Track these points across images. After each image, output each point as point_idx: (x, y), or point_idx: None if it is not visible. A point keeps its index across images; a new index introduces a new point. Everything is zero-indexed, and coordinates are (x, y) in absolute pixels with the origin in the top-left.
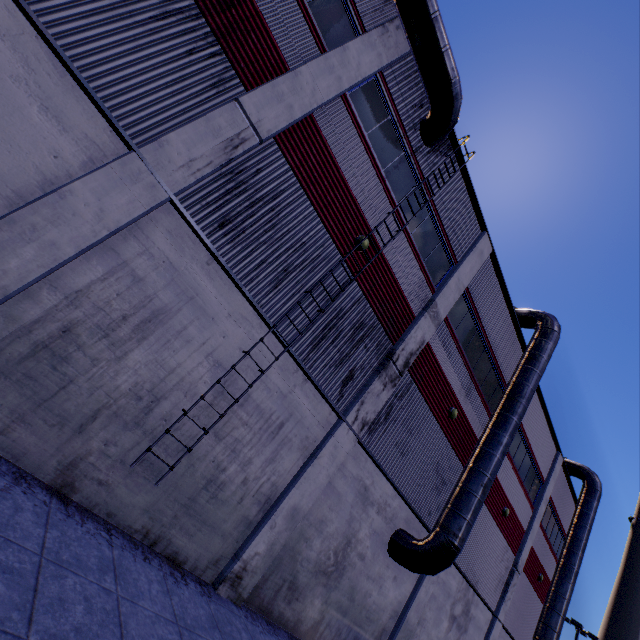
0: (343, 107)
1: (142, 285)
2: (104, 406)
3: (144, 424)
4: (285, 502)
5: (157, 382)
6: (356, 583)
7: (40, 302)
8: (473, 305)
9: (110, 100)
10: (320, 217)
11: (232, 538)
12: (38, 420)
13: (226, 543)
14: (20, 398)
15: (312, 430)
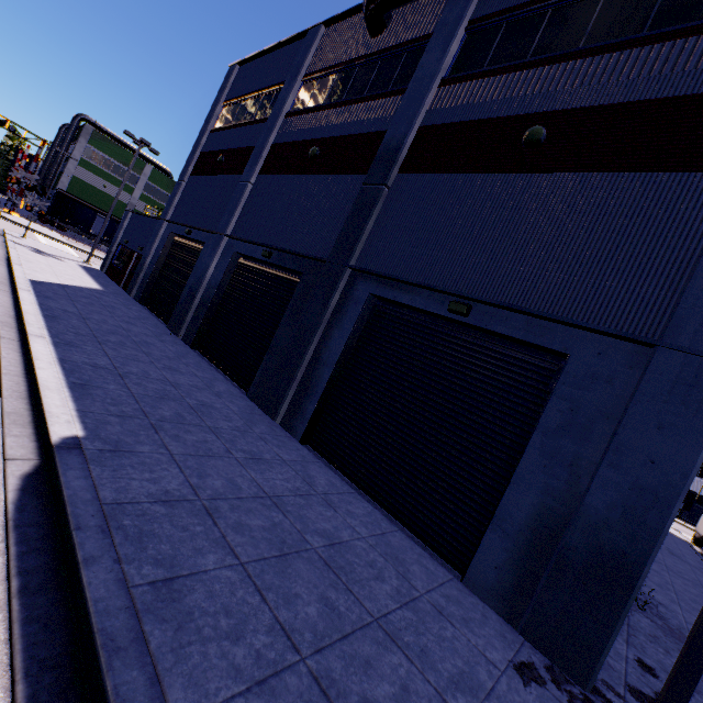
0: None
1: None
2: None
3: None
4: None
5: None
6: None
7: None
8: None
9: None
10: None
11: None
12: None
13: None
14: None
15: None
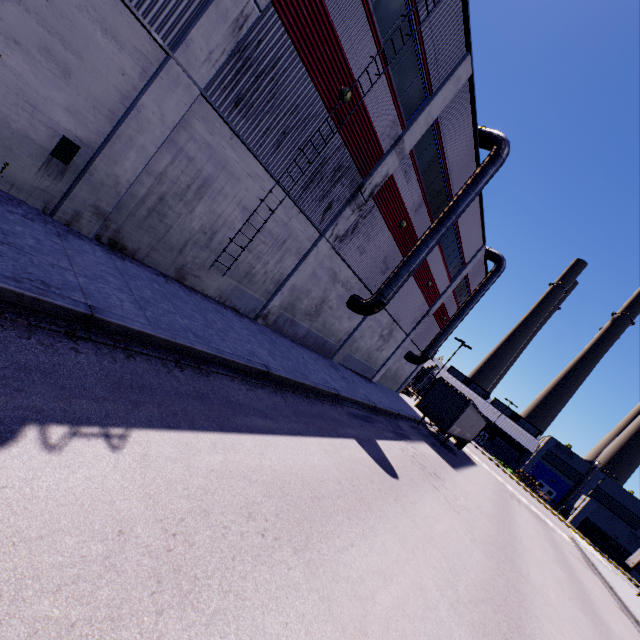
0: None
1: (194, 163)
2: (189, 239)
3: (210, 247)
4: (288, 283)
5: (213, 223)
6: (327, 320)
7: (144, 184)
8: (439, 134)
9: (142, 5)
10: (311, 77)
11: (261, 300)
12: (161, 249)
13: (258, 302)
14: (150, 239)
15: (303, 243)
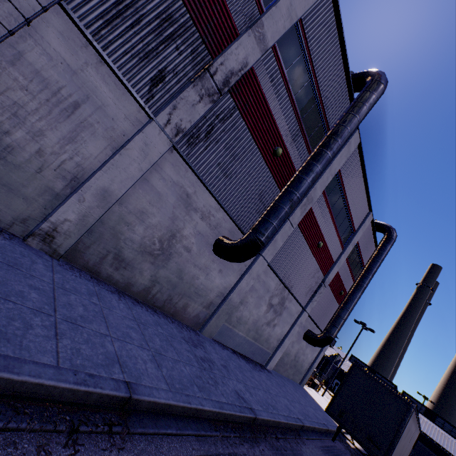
0: None
1: None
2: None
3: None
4: (92, 182)
5: None
6: (184, 268)
7: None
8: (307, 48)
9: None
10: None
11: (38, 204)
12: None
13: (31, 207)
14: None
15: (118, 123)
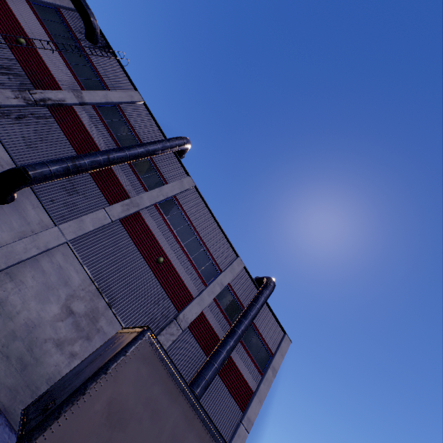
0: (26, 3)
1: None
2: None
3: None
4: None
5: None
6: None
7: None
8: (126, 117)
9: None
10: None
11: None
12: None
13: None
14: None
15: None
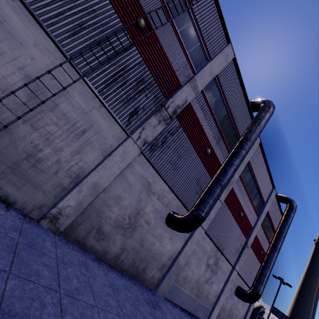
0: None
1: None
2: None
3: None
4: (88, 178)
5: None
6: (144, 237)
7: None
8: (221, 89)
9: None
10: None
11: (51, 195)
12: None
13: (47, 197)
14: None
15: (108, 140)
